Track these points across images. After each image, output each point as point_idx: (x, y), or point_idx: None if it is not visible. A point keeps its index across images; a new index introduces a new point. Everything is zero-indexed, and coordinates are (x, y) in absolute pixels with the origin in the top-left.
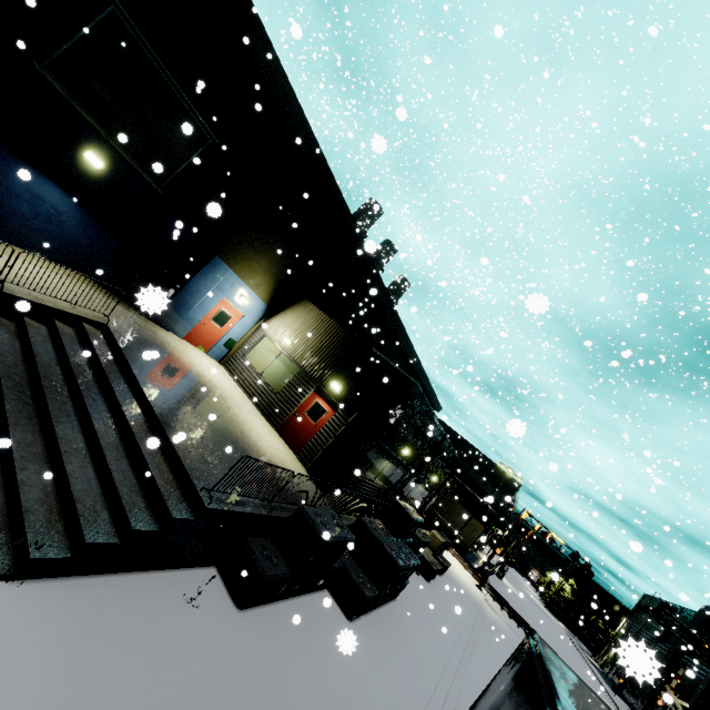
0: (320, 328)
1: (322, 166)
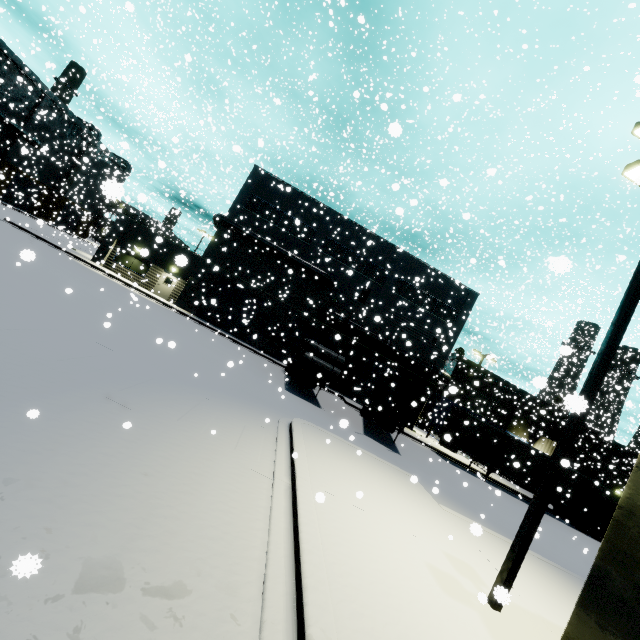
0: (551, 446)
1: (526, 394)
